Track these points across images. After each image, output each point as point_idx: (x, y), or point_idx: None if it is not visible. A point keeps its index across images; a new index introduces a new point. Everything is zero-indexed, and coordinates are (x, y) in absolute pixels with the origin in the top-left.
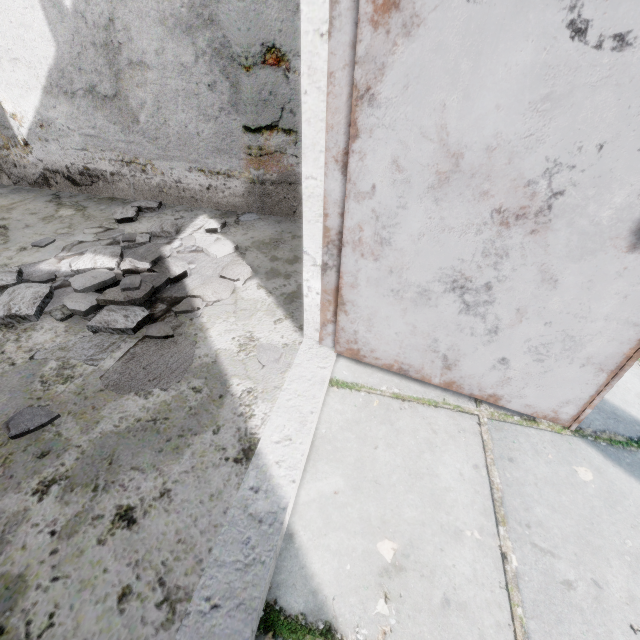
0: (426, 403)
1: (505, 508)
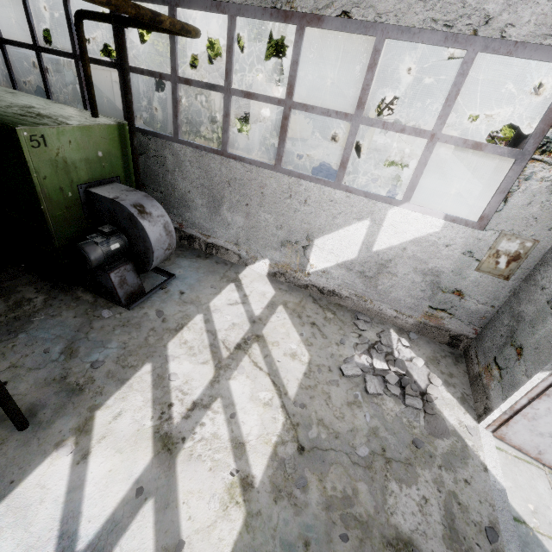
0: (526, 461)
1: None
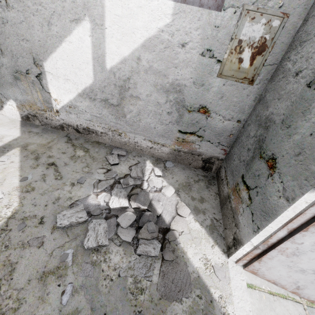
0: (282, 296)
1: None
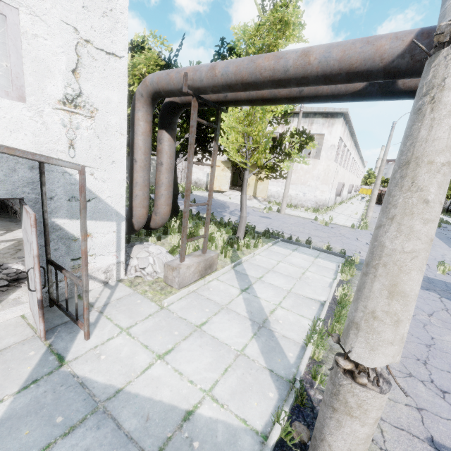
0: (32, 327)
1: (4, 350)
